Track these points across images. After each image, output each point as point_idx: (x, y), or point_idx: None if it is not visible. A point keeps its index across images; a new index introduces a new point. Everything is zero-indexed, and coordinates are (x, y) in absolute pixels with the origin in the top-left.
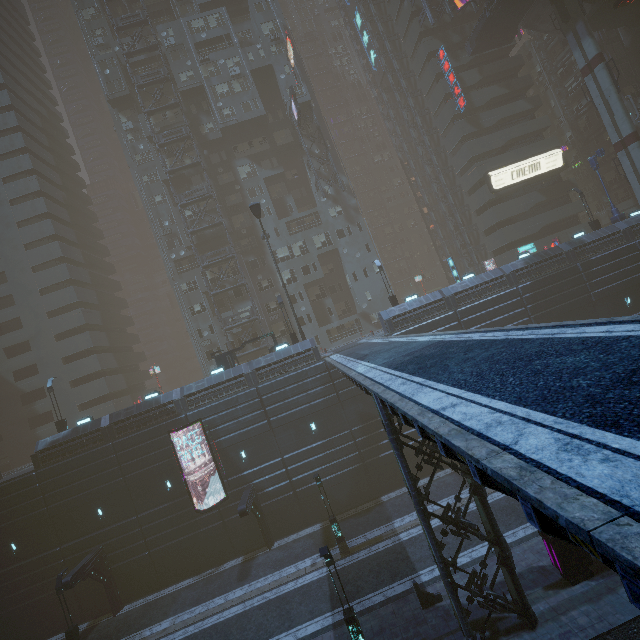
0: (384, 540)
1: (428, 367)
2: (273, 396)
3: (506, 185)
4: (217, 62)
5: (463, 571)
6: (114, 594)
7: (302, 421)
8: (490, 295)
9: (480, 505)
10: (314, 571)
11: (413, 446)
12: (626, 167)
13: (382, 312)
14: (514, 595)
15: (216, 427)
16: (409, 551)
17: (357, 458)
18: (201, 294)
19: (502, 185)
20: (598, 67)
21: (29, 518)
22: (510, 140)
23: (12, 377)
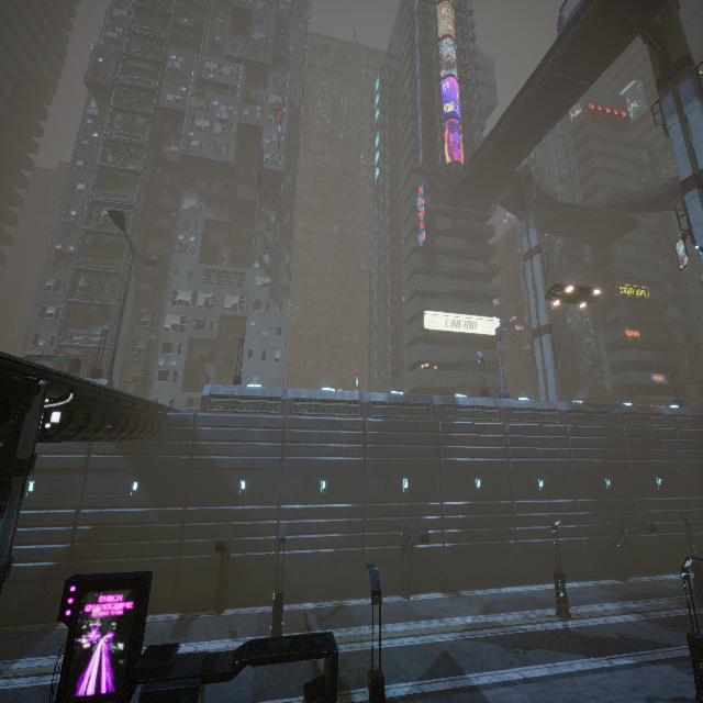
0: None
1: None
2: None
3: (438, 329)
4: (211, 101)
5: None
6: None
7: None
8: (334, 416)
9: None
10: None
11: None
12: (538, 355)
13: (207, 385)
14: None
15: None
16: None
17: (63, 552)
18: (64, 298)
19: (434, 327)
20: (535, 256)
21: None
22: (459, 291)
23: None
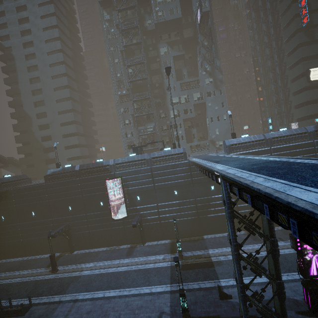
0: (202, 258)
1: (282, 174)
2: (158, 173)
3: None
4: None
5: (250, 290)
6: (71, 245)
7: (170, 189)
8: (294, 142)
9: (272, 260)
10: (164, 262)
11: (240, 218)
12: None
13: (226, 140)
14: (277, 311)
15: (127, 182)
16: (216, 267)
17: (195, 214)
18: (130, 115)
19: (316, 78)
20: None
21: (40, 203)
22: None
23: (40, 139)
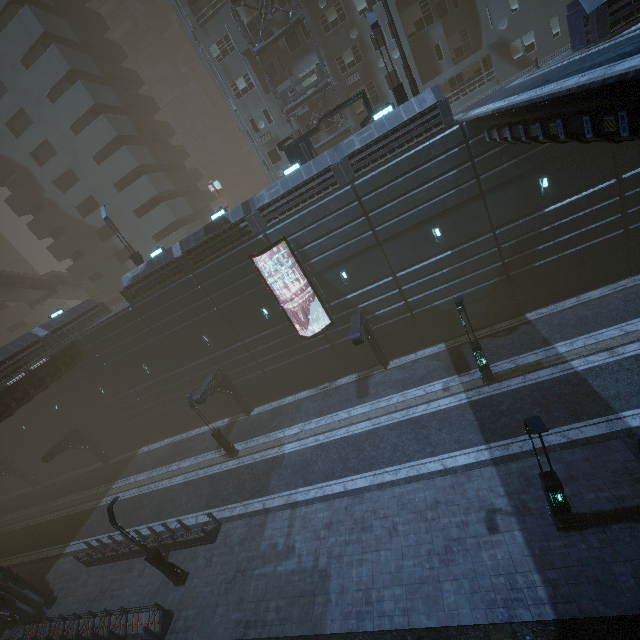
0: (545, 368)
1: None
2: (377, 195)
3: None
4: None
5: None
6: (242, 401)
7: (420, 227)
8: None
9: None
10: (449, 397)
11: None
12: None
13: None
14: None
15: (305, 246)
16: (594, 385)
17: (499, 270)
18: (241, 58)
19: None
20: None
21: (146, 347)
22: None
23: (78, 214)
